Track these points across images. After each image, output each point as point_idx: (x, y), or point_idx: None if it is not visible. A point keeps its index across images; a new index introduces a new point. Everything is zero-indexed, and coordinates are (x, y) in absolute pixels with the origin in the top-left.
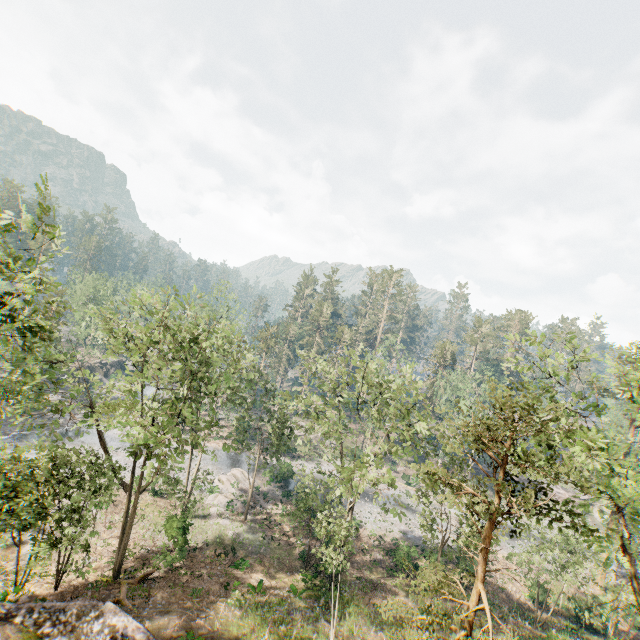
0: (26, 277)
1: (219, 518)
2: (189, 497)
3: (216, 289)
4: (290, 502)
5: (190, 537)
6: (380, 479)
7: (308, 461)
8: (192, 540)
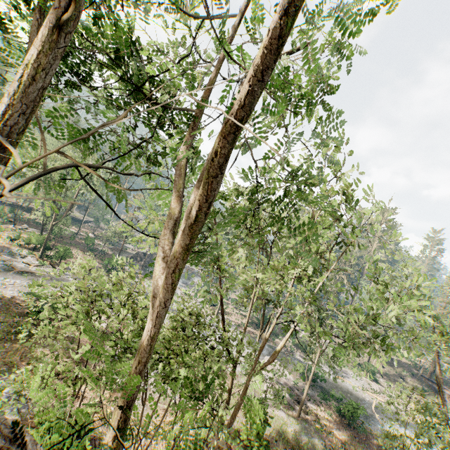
0: None
1: (275, 408)
2: None
3: None
4: (328, 406)
5: None
6: None
7: (323, 364)
8: None
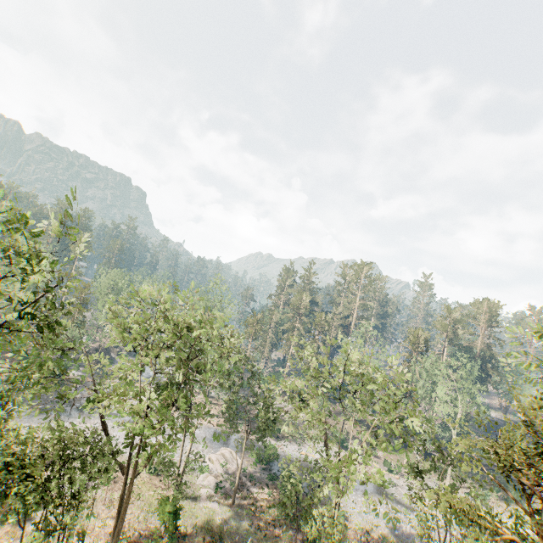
0: (39, 277)
1: (208, 501)
2: (181, 477)
3: (212, 281)
4: (275, 486)
5: (180, 520)
6: (372, 479)
7: (291, 442)
8: (182, 524)
